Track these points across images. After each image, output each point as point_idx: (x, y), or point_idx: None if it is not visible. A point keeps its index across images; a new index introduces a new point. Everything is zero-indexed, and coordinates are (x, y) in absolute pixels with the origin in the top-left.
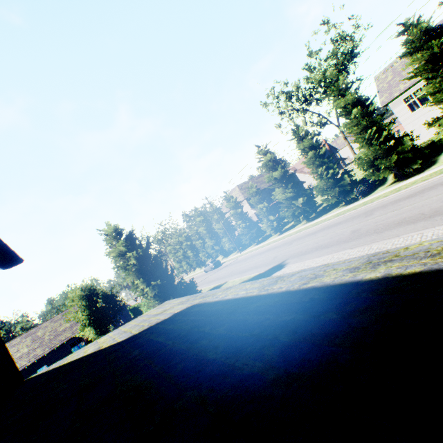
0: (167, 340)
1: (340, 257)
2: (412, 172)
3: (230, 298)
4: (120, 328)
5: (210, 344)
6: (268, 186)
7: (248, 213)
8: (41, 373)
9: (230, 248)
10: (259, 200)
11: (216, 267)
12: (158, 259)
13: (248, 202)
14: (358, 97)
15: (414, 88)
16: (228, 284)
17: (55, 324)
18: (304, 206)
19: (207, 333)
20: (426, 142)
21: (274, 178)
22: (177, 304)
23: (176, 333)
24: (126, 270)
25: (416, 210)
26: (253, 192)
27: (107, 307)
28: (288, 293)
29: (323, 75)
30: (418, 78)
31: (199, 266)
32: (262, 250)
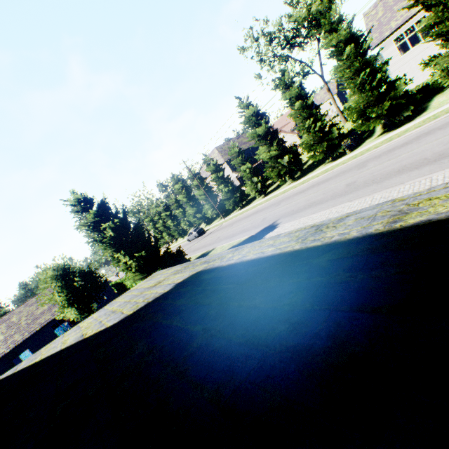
0: (189, 325)
1: (339, 211)
2: (403, 120)
3: (257, 258)
4: (105, 307)
5: (304, 333)
6: (248, 147)
7: (229, 177)
8: (4, 377)
9: (213, 215)
10: (241, 161)
11: (200, 235)
12: (139, 229)
13: (228, 165)
14: (352, 33)
15: (407, 26)
16: (217, 250)
17: (30, 308)
18: (289, 165)
19: (268, 310)
20: (413, 90)
21: (258, 135)
22: (173, 274)
23: (199, 313)
24: (103, 244)
25: (416, 156)
26: (235, 153)
27: (87, 285)
28: (382, 236)
29: (307, 11)
30: (411, 13)
31: (181, 236)
32: (248, 214)
